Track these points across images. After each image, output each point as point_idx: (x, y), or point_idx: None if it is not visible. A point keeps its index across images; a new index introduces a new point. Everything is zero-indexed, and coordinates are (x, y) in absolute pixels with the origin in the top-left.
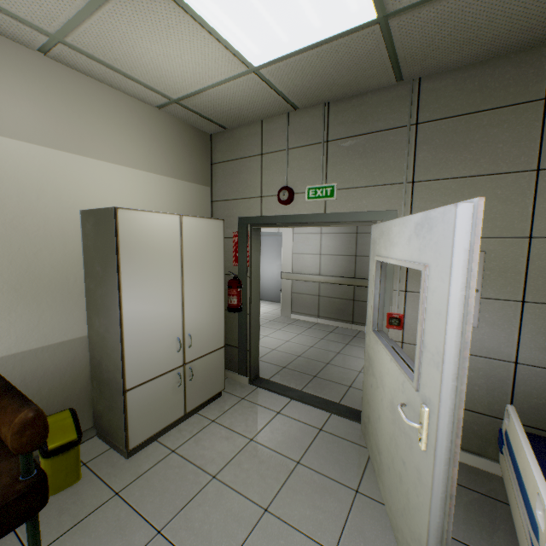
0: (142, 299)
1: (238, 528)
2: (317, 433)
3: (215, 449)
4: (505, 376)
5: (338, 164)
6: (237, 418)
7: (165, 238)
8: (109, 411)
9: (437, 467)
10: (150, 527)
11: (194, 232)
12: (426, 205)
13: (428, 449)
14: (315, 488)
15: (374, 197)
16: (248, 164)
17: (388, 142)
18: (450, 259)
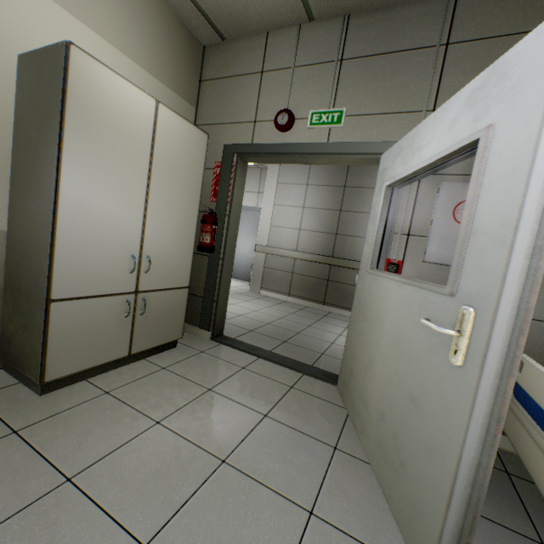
0: (91, 185)
1: (184, 480)
2: (288, 390)
3: (163, 394)
4: None
5: (350, 86)
6: (194, 368)
7: (134, 120)
8: (23, 331)
9: (484, 381)
10: (56, 474)
11: (171, 131)
12: None
13: (469, 360)
14: (286, 442)
15: (387, 126)
16: (245, 82)
17: (412, 64)
18: None
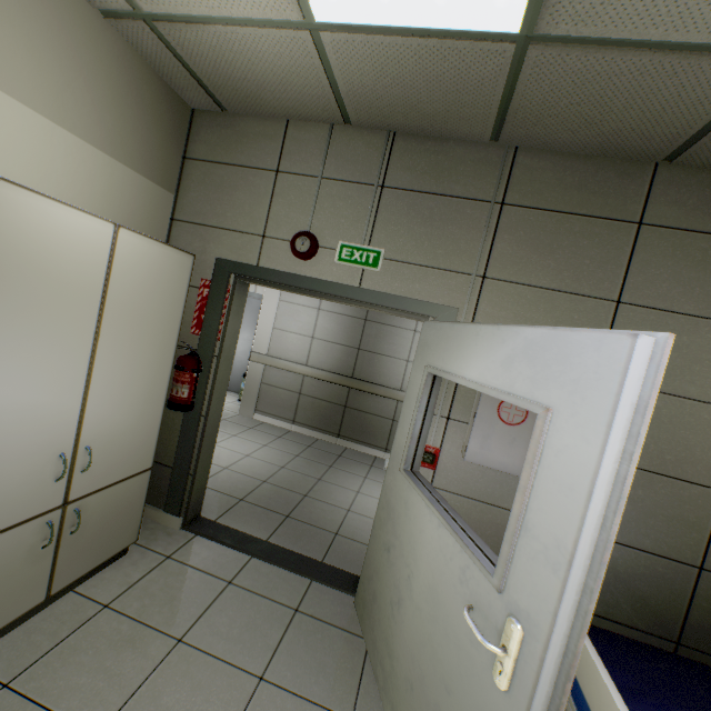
0: None
1: None
2: (292, 618)
3: (105, 669)
4: None
5: (392, 223)
6: (156, 597)
7: (75, 259)
8: None
9: None
10: None
11: (136, 262)
12: (495, 311)
13: (515, 691)
14: None
15: (432, 283)
16: (252, 178)
17: (464, 216)
18: (608, 413)
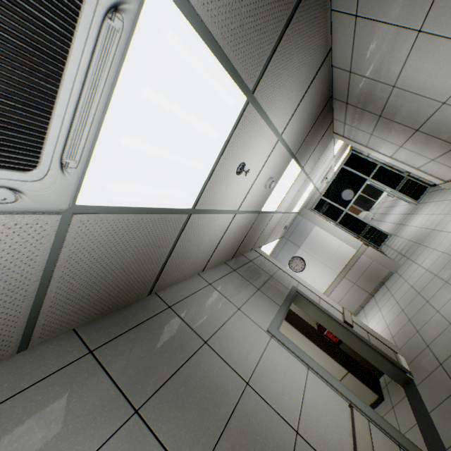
0: None
1: None
2: None
3: None
4: None
5: None
6: None
7: None
8: None
9: None
10: None
11: None
12: None
13: None
14: None
15: None
16: None
17: None
18: None
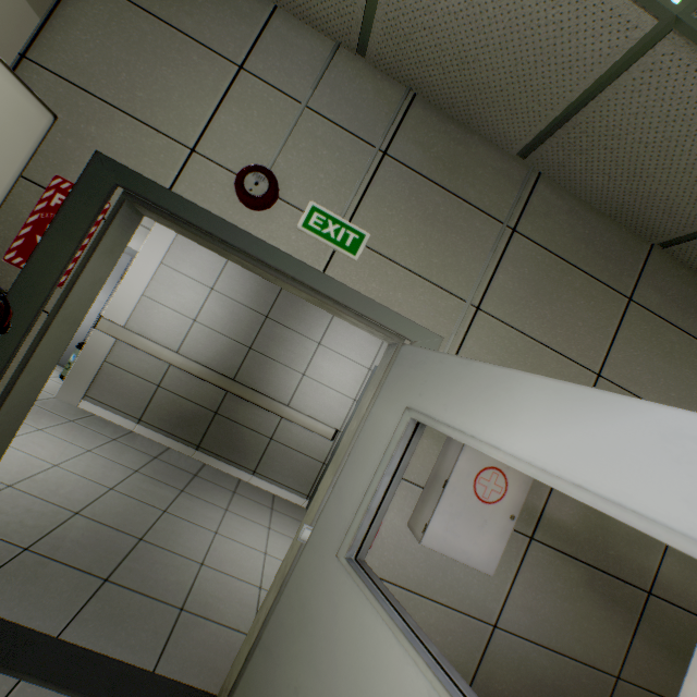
0: None
1: None
2: None
3: None
4: (477, 646)
5: (386, 203)
6: None
7: None
8: None
9: None
10: None
11: None
12: (481, 352)
13: None
14: None
15: (419, 297)
16: (196, 58)
17: (471, 228)
18: None
